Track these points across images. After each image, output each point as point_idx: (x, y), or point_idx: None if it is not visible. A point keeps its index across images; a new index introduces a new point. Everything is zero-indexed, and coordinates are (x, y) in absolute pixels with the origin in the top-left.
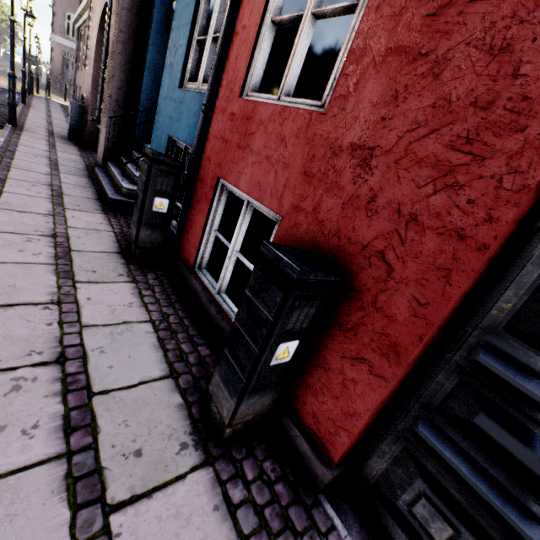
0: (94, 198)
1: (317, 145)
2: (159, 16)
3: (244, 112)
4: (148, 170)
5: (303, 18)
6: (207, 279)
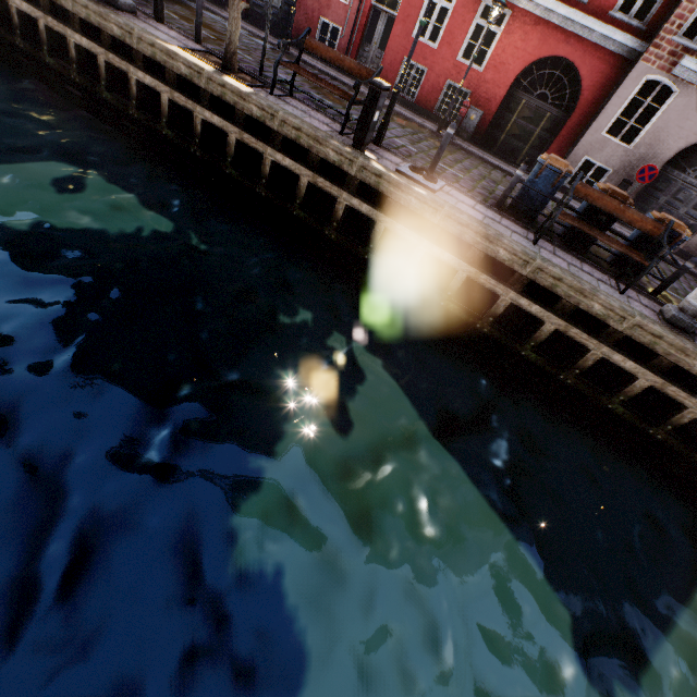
0: None
1: None
2: None
3: None
4: None
5: None
6: None
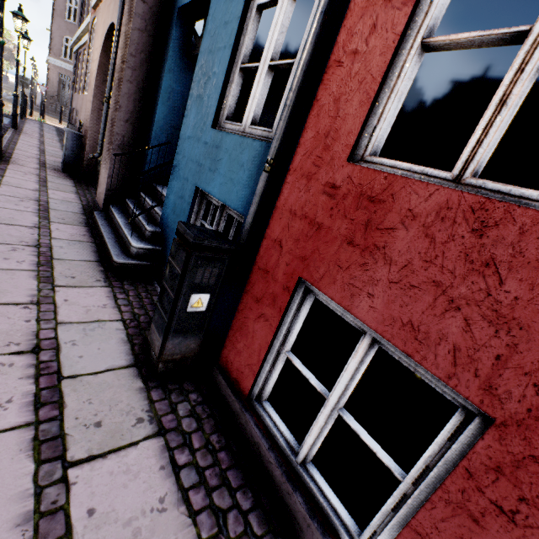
0: (94, 260)
1: None
2: (178, 38)
3: (361, 188)
4: (185, 259)
5: (528, 37)
6: (274, 425)
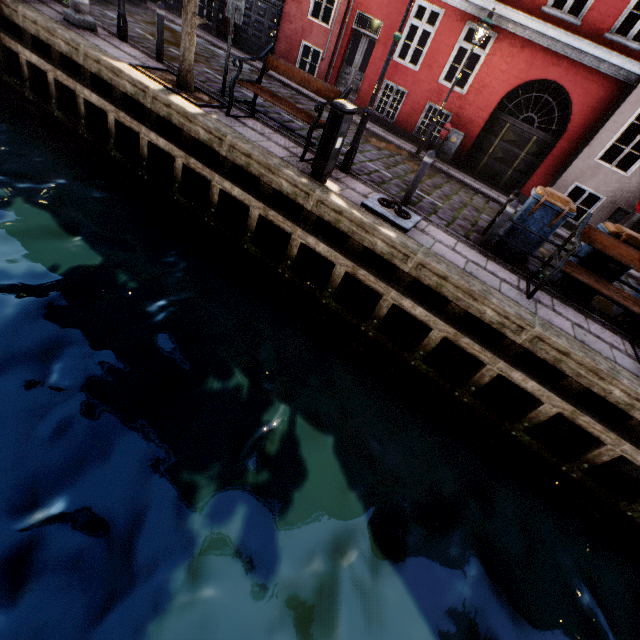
0: None
1: None
2: None
3: None
4: None
5: None
6: None
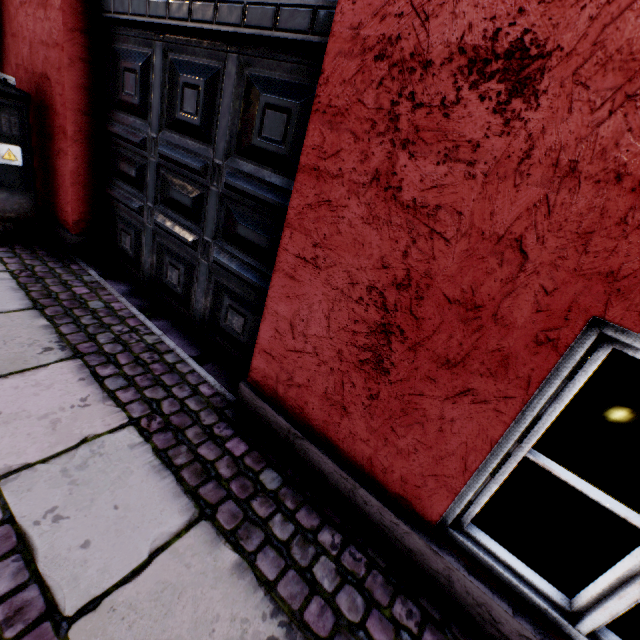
0: None
1: (11, 10)
2: None
3: None
4: None
5: None
6: None
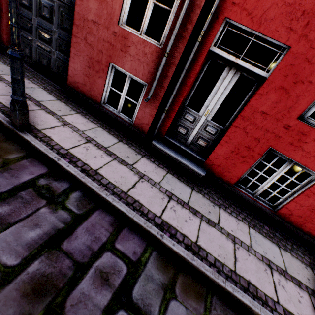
0: None
1: None
2: None
3: None
4: None
5: None
6: None
